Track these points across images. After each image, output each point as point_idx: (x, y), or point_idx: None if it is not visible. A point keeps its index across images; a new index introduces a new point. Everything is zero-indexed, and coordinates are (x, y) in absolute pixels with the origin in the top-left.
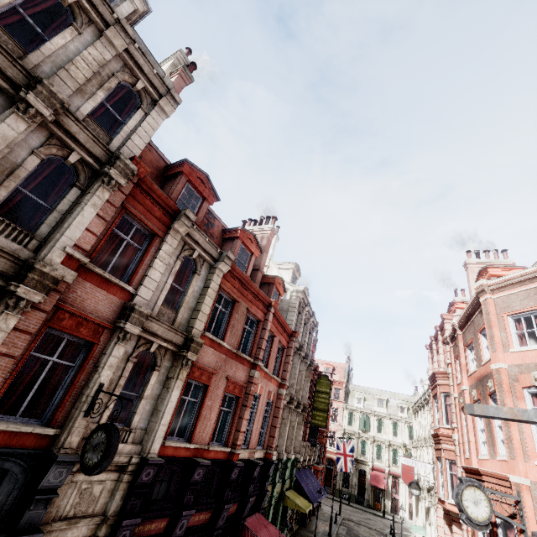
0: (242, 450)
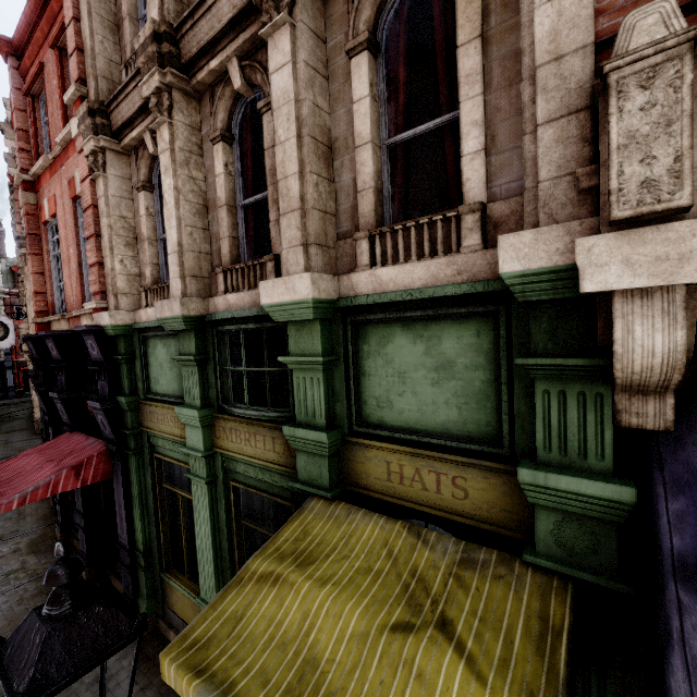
0: (46, 318)
